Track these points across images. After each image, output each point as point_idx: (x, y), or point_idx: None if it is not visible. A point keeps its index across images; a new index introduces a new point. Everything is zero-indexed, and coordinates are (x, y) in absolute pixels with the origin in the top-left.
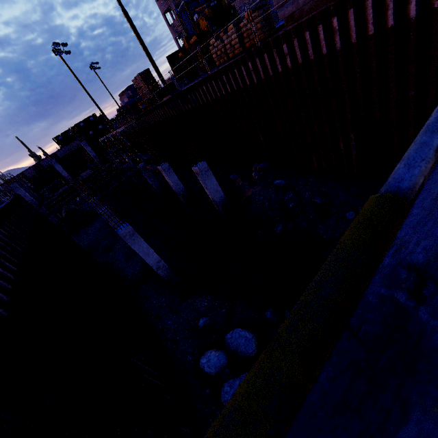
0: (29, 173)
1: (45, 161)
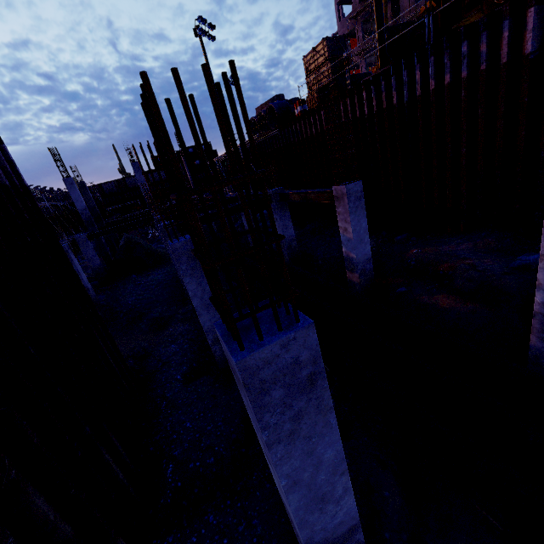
0: (108, 187)
1: (132, 179)
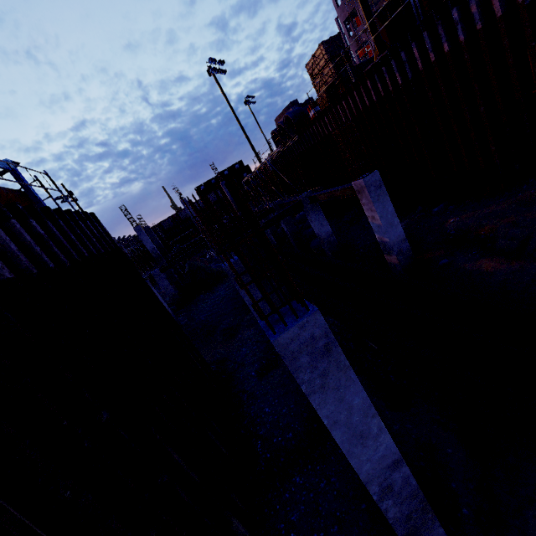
0: (166, 224)
1: (183, 212)
